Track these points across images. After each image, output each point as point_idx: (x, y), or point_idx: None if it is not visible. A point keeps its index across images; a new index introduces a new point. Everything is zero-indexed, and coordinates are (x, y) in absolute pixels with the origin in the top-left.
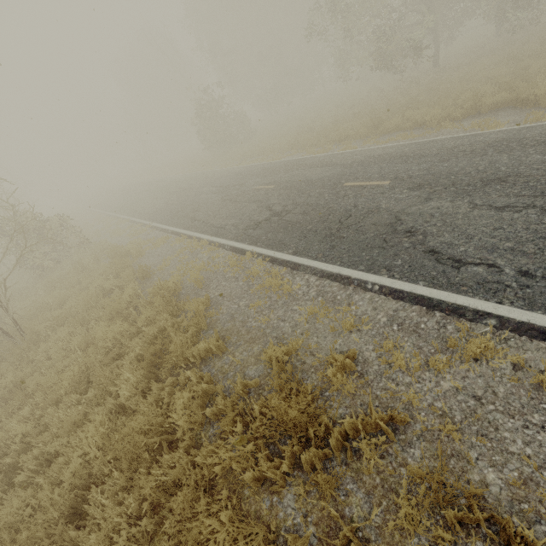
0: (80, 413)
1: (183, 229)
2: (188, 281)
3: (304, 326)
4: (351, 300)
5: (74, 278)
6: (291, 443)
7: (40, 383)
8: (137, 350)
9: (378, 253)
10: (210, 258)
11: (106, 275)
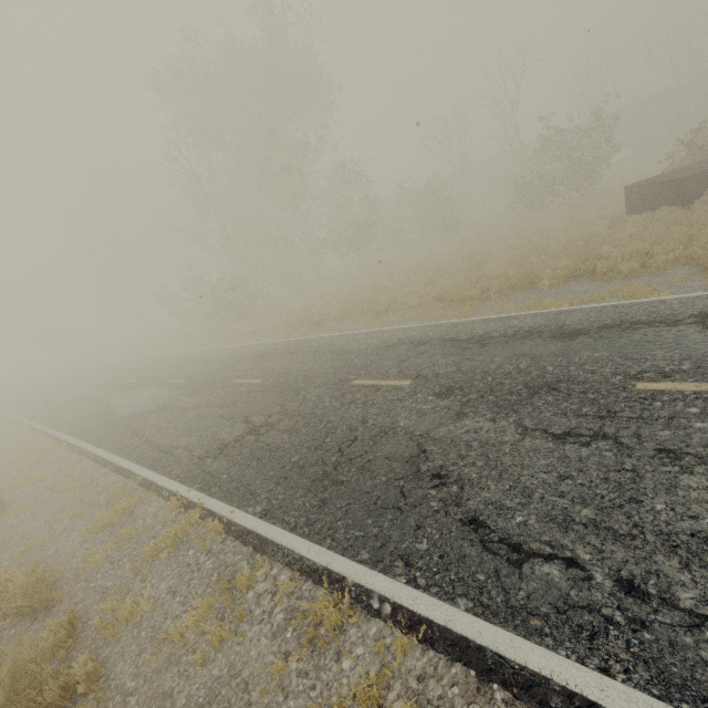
0: None
1: None
2: None
3: None
4: None
5: None
6: None
7: None
8: None
9: None
10: None
11: None
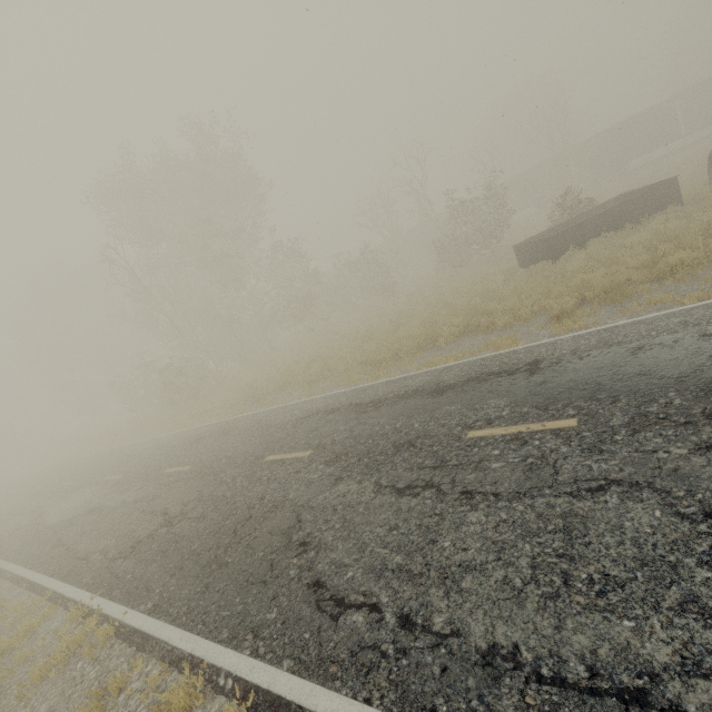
0: None
1: None
2: None
3: None
4: None
5: None
6: None
7: None
8: None
9: None
10: None
11: None
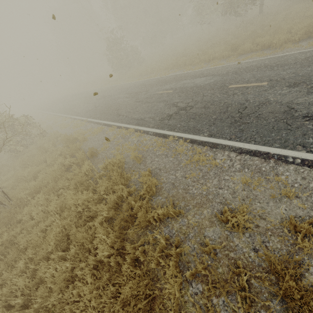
0: (68, 270)
1: (112, 122)
2: (131, 159)
3: (242, 193)
4: (276, 171)
5: (40, 158)
6: (288, 312)
7: (30, 242)
8: (104, 214)
9: (286, 134)
10: (139, 141)
11: (64, 155)
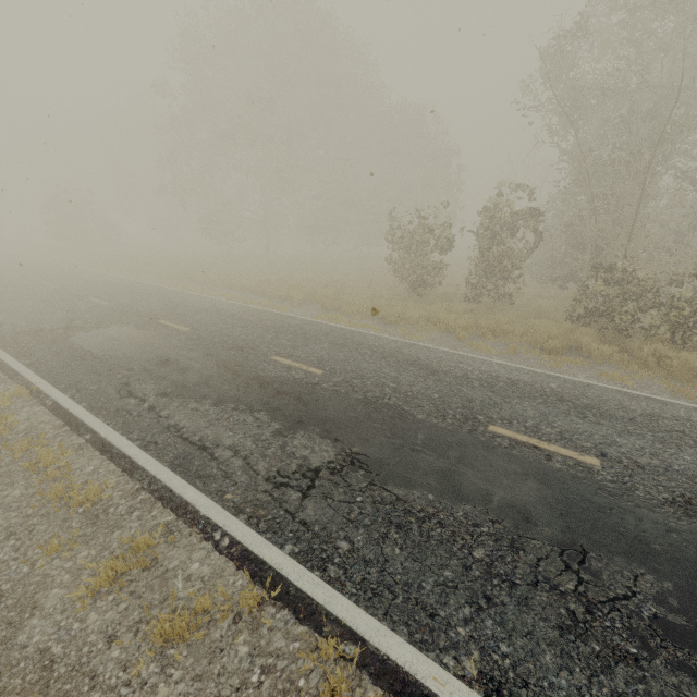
0: None
1: None
2: None
3: None
4: None
5: None
6: None
7: None
8: None
9: None
10: None
11: None
